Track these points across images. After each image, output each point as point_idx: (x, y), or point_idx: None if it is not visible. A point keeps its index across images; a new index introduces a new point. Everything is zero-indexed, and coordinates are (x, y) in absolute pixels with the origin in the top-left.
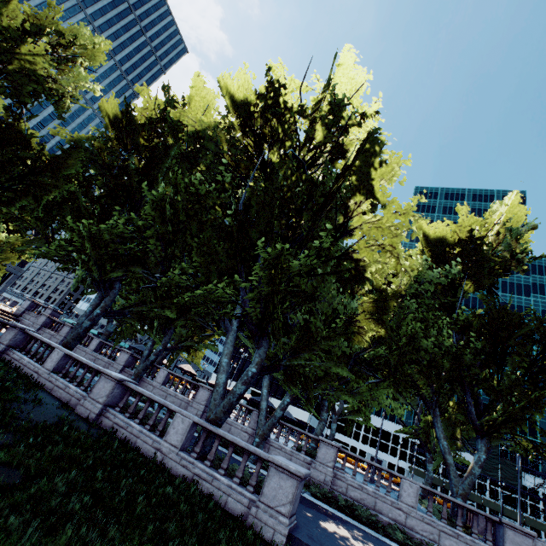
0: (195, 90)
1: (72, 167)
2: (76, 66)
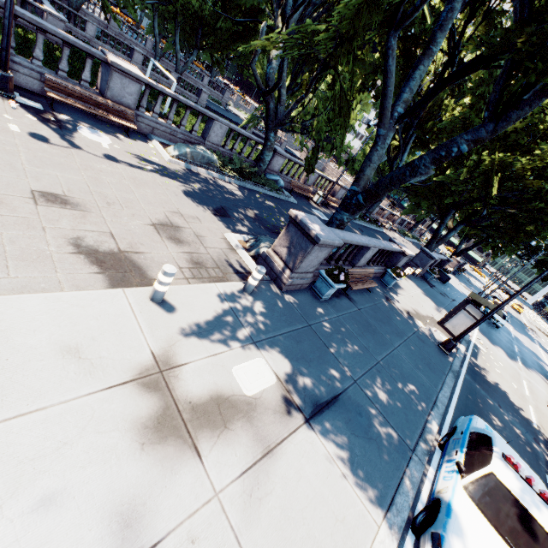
0: None
1: None
2: None
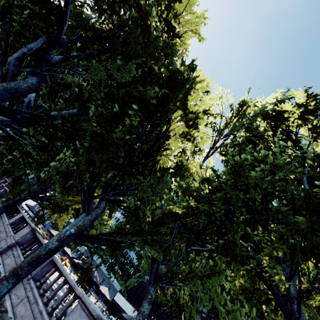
0: None
1: None
2: None
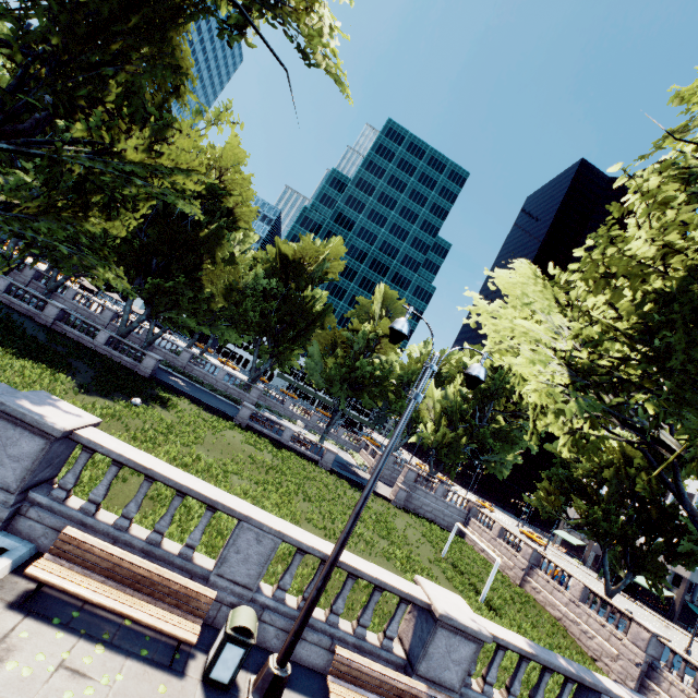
0: None
1: None
2: None
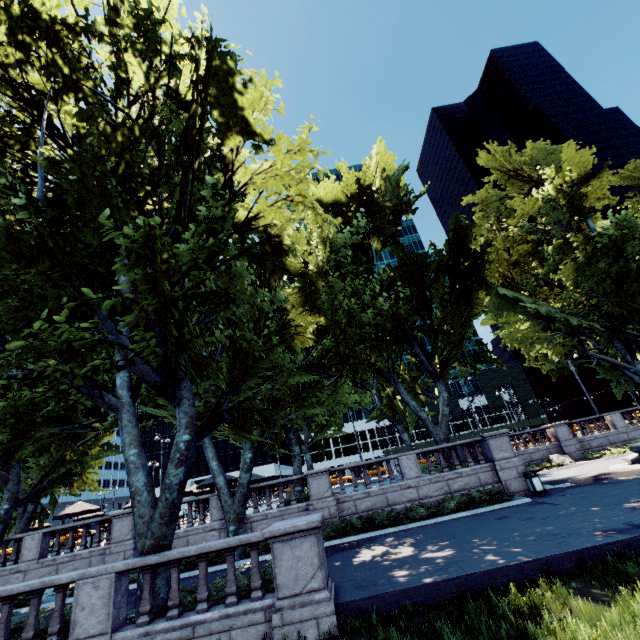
0: None
1: None
2: None
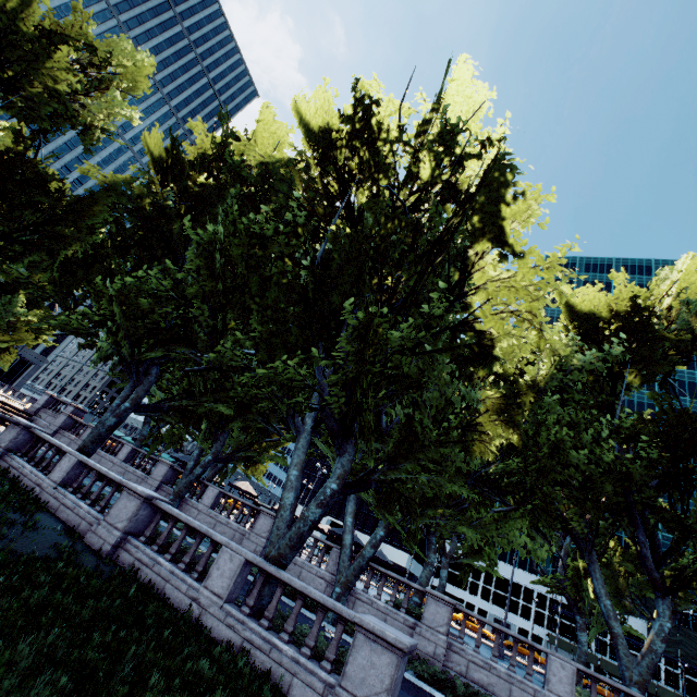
0: (263, 123)
1: (101, 215)
2: (112, 88)
